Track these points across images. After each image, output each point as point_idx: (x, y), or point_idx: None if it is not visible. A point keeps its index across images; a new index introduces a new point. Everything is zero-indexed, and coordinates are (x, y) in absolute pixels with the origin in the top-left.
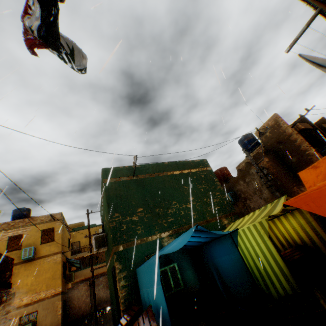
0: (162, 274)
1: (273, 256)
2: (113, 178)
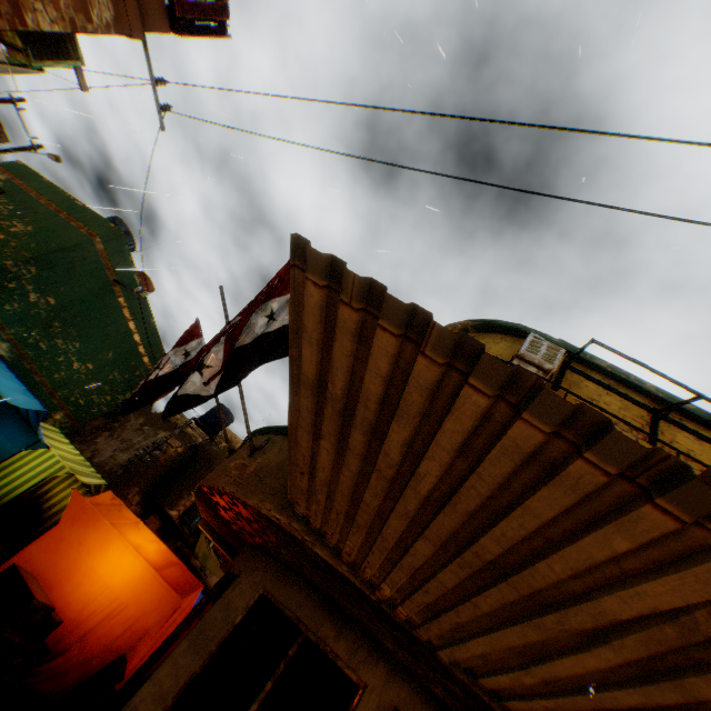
0: None
1: (24, 486)
2: (108, 251)
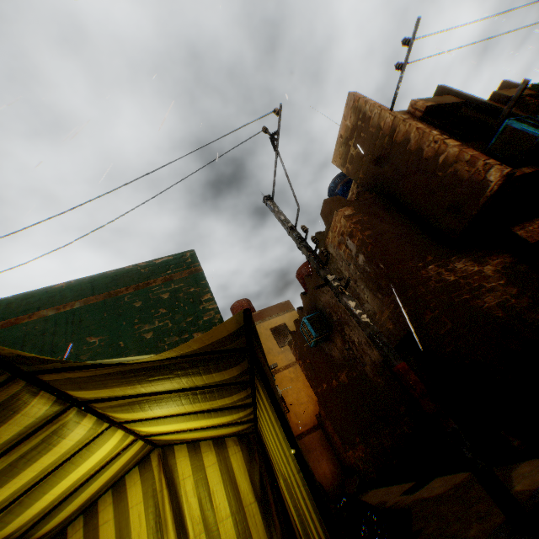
0: None
1: None
2: None
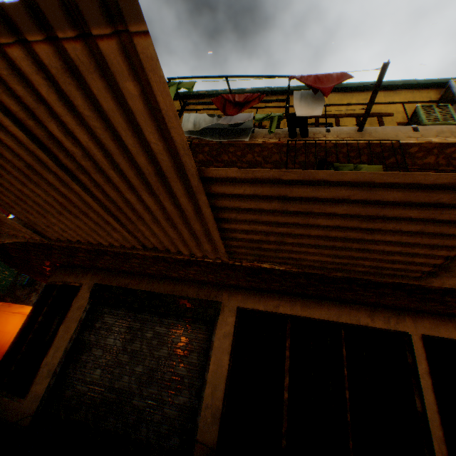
0: None
1: None
2: None
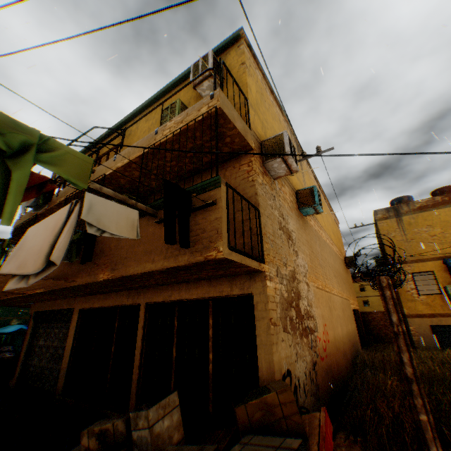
0: (0, 338)
1: None
2: None
